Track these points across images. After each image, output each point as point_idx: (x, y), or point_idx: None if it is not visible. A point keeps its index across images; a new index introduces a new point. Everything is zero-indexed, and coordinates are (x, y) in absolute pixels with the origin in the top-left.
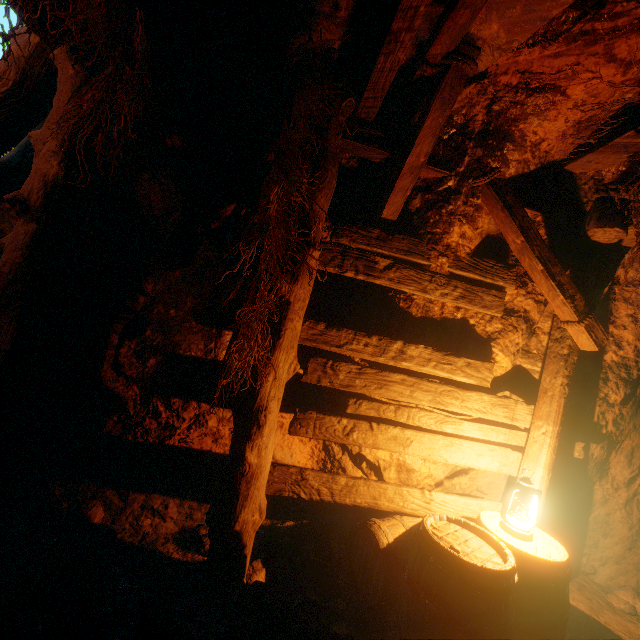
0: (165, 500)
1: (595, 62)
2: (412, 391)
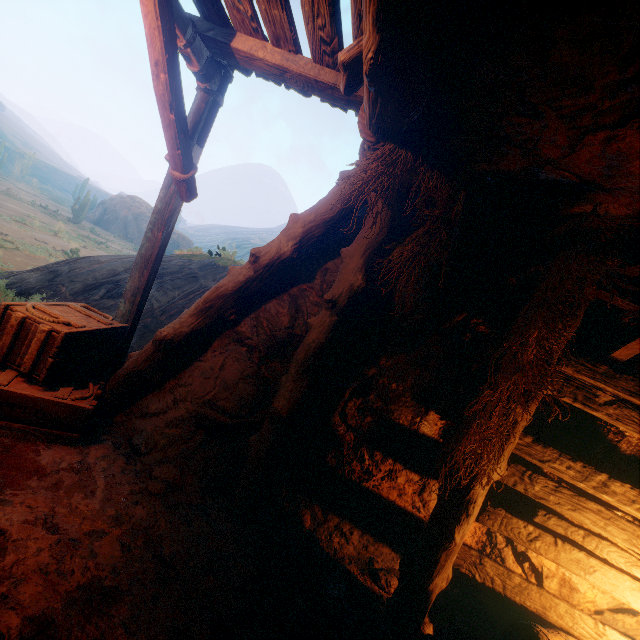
0: (352, 527)
1: None
2: (606, 524)
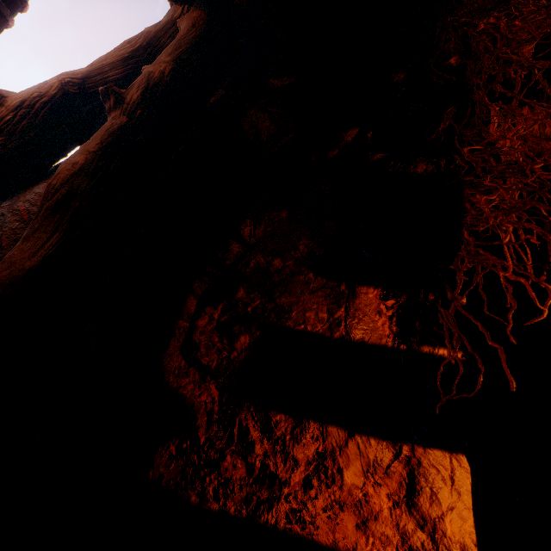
0: None
1: None
2: None
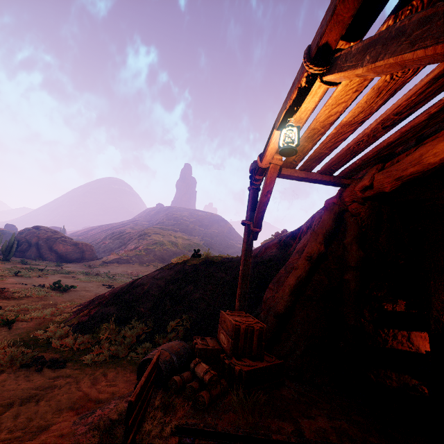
0: (390, 371)
1: None
2: None
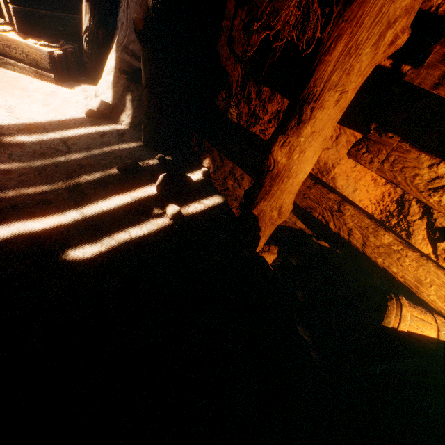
0: (242, 174)
1: None
2: None
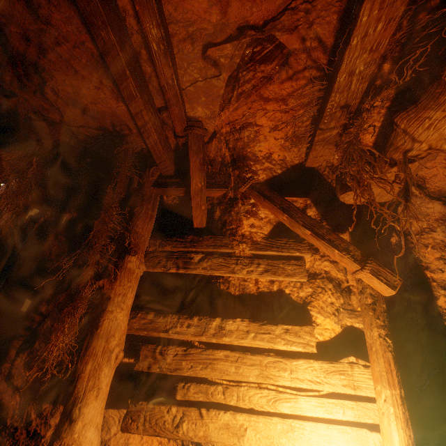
0: None
1: (259, 104)
2: (237, 367)
